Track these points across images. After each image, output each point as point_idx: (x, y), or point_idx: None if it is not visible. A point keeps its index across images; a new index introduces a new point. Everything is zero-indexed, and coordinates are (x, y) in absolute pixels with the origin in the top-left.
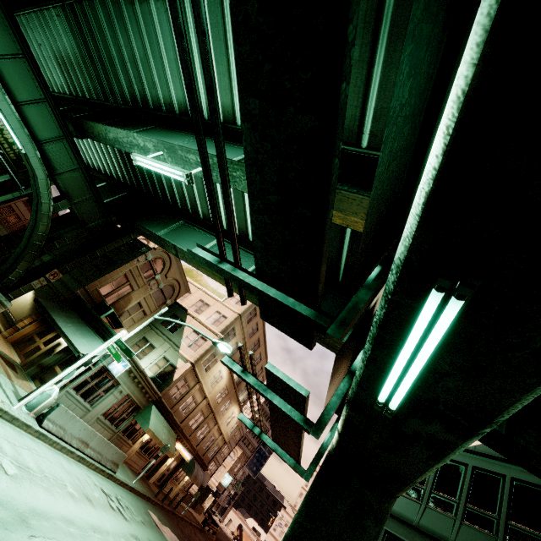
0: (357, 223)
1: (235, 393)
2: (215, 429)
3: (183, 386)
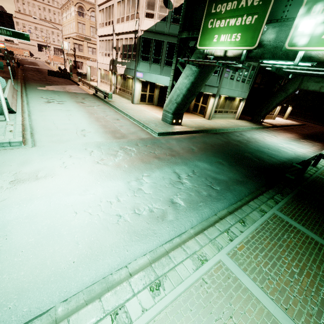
0: None
1: None
2: None
3: None
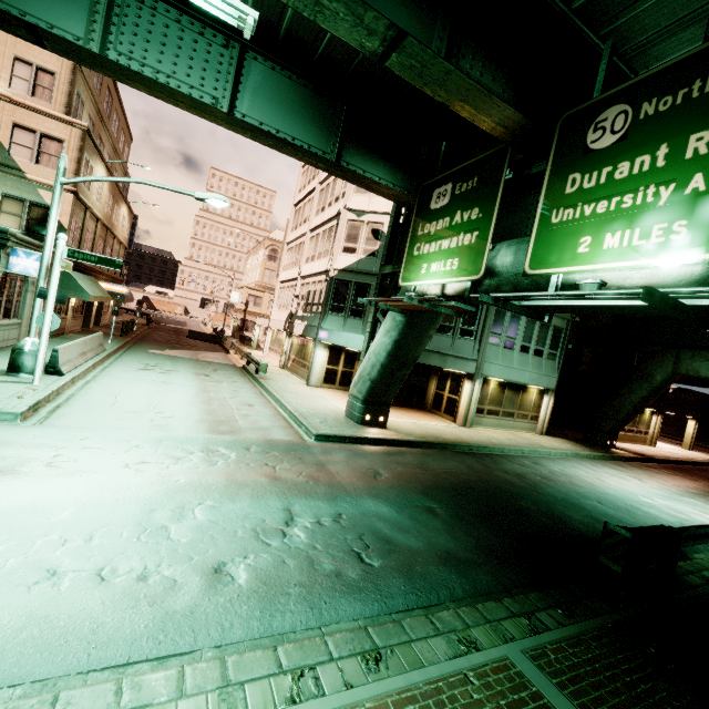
0: (484, 123)
1: (118, 192)
2: (115, 244)
3: (75, 227)
